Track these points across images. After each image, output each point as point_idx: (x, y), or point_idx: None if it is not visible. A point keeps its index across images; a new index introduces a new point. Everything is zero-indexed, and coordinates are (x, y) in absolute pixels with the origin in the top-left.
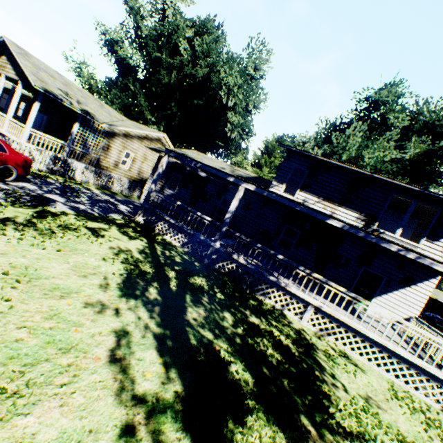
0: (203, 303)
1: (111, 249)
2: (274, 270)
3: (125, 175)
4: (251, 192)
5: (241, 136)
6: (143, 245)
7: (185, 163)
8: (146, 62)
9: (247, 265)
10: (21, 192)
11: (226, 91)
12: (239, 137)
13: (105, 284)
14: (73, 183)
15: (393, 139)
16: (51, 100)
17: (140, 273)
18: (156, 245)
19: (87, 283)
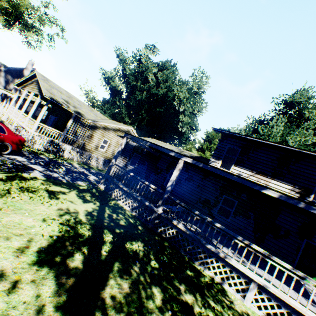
0: (132, 274)
1: (58, 210)
2: (213, 238)
3: (102, 155)
4: (192, 167)
5: (190, 131)
6: (94, 208)
7: (141, 144)
8: (127, 88)
9: (186, 231)
10: (8, 162)
11: (178, 102)
12: (188, 131)
13: (25, 247)
14: (60, 159)
15: (311, 128)
16: (59, 106)
17: (72, 236)
18: (107, 208)
19: (3, 245)
